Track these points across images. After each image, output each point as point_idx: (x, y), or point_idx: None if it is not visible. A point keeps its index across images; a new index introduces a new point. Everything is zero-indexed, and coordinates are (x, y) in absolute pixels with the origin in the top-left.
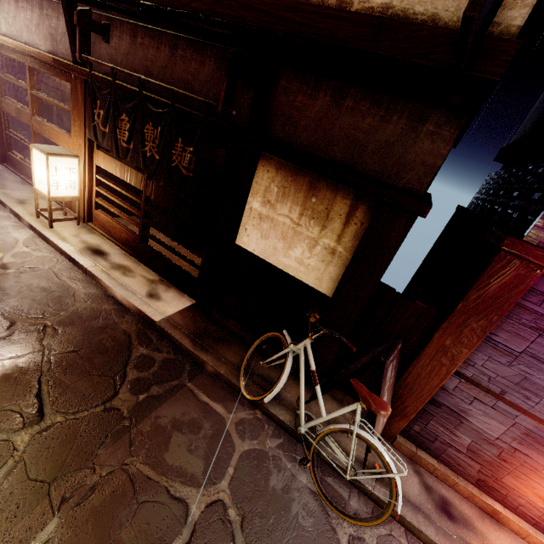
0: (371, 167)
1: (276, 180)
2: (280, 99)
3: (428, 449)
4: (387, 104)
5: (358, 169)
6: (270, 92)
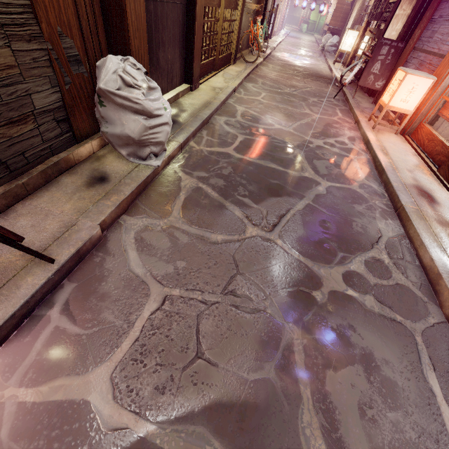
0: None
1: None
2: None
3: None
4: None
5: None
6: None
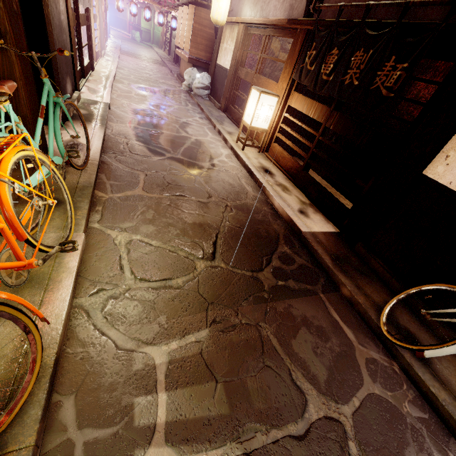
0: None
1: None
2: None
3: None
4: None
5: None
6: None
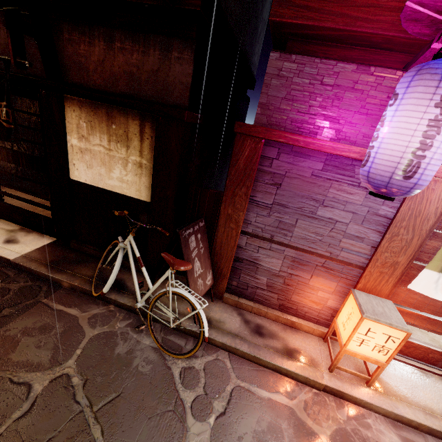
0: (149, 93)
1: (82, 117)
2: (69, 50)
3: (246, 296)
4: (143, 41)
5: (141, 97)
6: (59, 45)
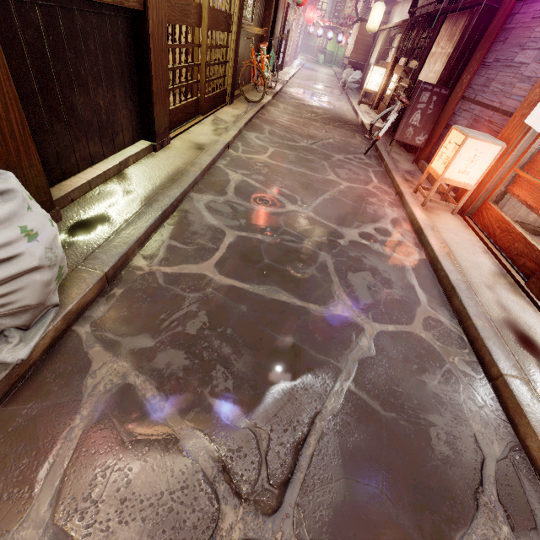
0: None
1: (446, 28)
2: None
3: None
4: None
5: None
6: None
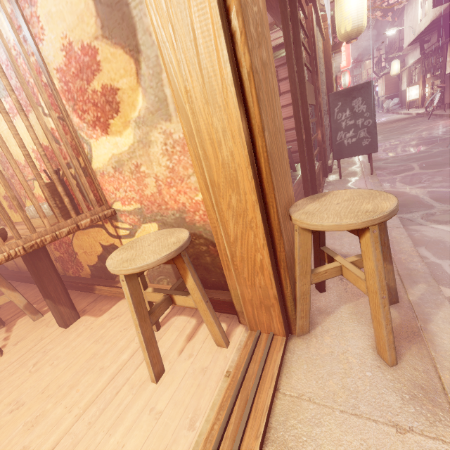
0: None
1: None
2: None
3: None
4: None
5: None
6: None
